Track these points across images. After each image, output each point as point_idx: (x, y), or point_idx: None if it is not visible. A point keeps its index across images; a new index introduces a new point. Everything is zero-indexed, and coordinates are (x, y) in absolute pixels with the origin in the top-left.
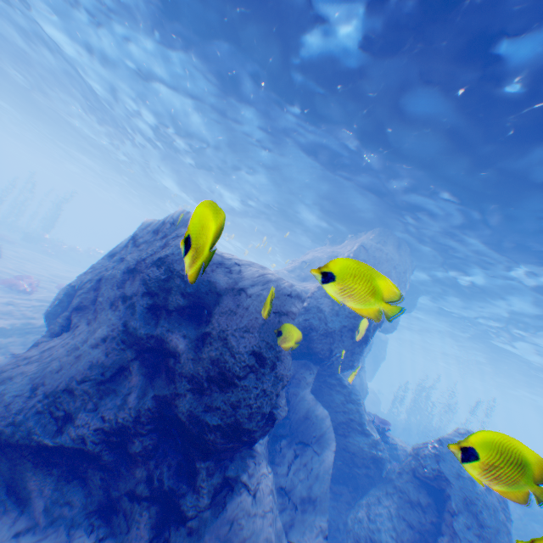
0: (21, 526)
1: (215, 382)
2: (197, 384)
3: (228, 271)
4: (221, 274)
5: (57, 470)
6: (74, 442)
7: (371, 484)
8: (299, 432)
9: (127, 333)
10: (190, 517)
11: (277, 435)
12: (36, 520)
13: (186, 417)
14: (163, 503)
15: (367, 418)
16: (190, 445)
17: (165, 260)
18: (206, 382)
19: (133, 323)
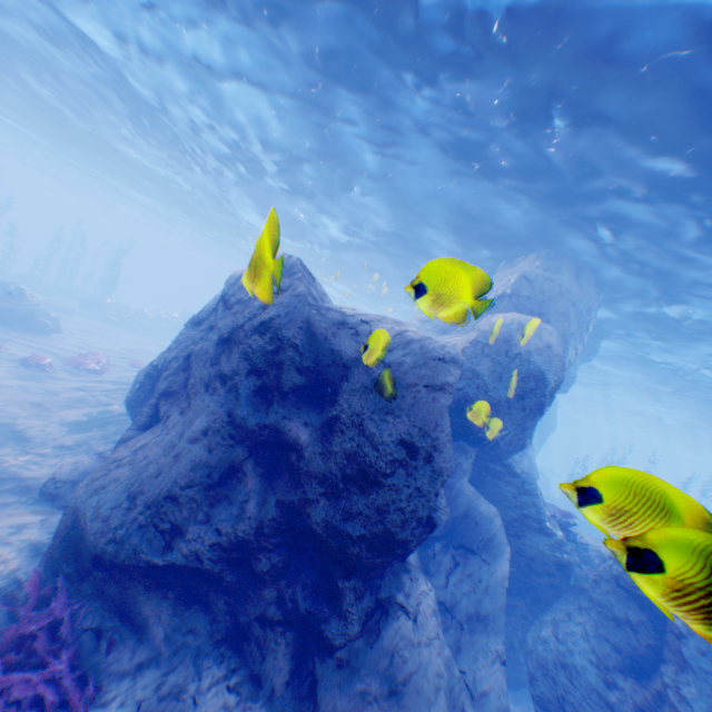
0: (142, 656)
1: (354, 482)
2: (330, 486)
3: (354, 333)
4: (344, 338)
5: (172, 592)
6: (188, 560)
7: (554, 594)
8: (456, 533)
9: (233, 423)
10: (339, 648)
11: (429, 538)
12: (158, 649)
13: (320, 527)
14: (302, 630)
15: (546, 512)
16: (328, 561)
17: (270, 324)
18: (342, 482)
19: (239, 411)
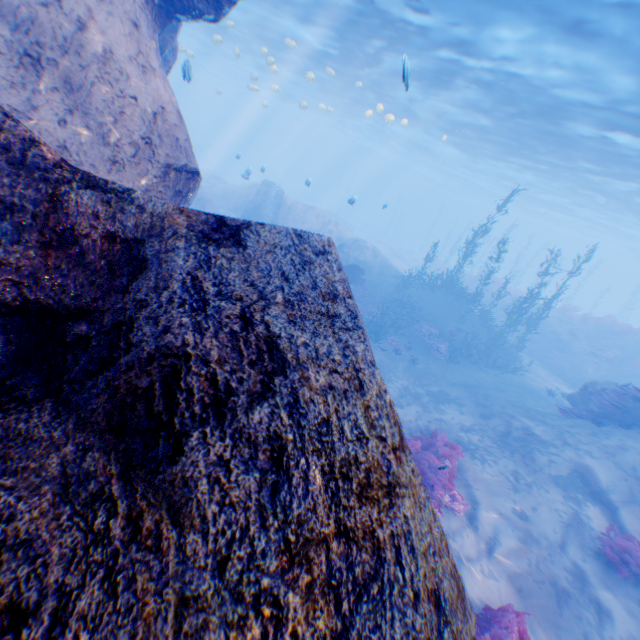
0: None
1: None
2: None
3: None
4: None
5: None
6: None
7: None
8: None
9: None
10: None
11: None
12: None
13: None
14: None
15: None
16: None
17: None
18: None
19: None
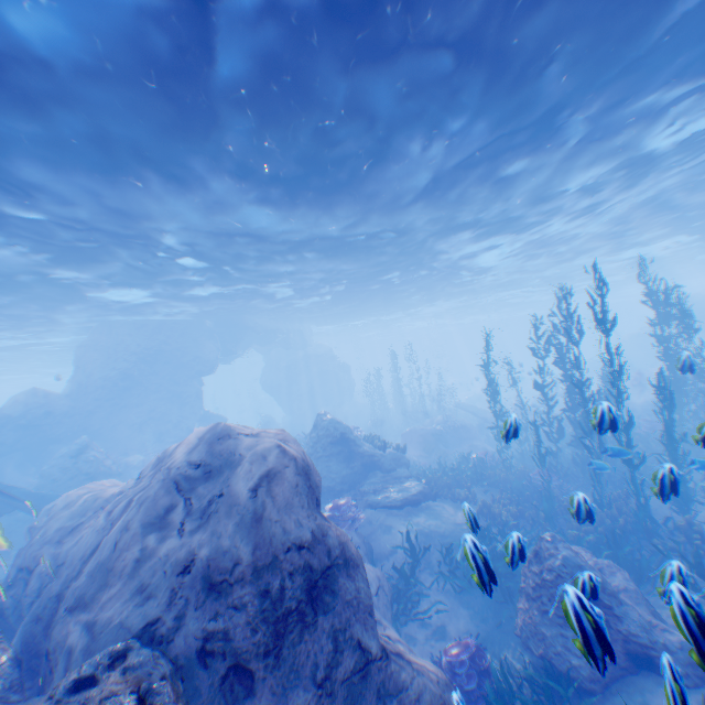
0: None
1: None
2: None
3: None
4: None
5: None
6: None
7: None
8: None
9: None
10: None
11: None
12: None
13: None
14: None
15: None
16: None
17: None
18: None
19: None
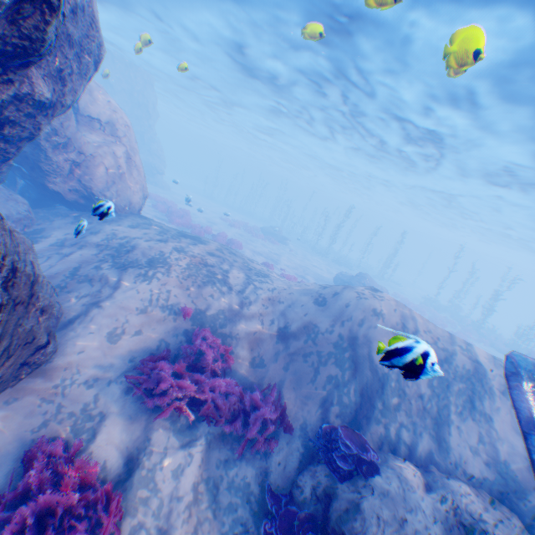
0: None
1: None
2: None
3: None
4: None
5: None
6: None
7: None
8: None
9: None
10: None
11: None
12: None
13: None
14: None
15: None
16: None
17: None
18: None
19: None
